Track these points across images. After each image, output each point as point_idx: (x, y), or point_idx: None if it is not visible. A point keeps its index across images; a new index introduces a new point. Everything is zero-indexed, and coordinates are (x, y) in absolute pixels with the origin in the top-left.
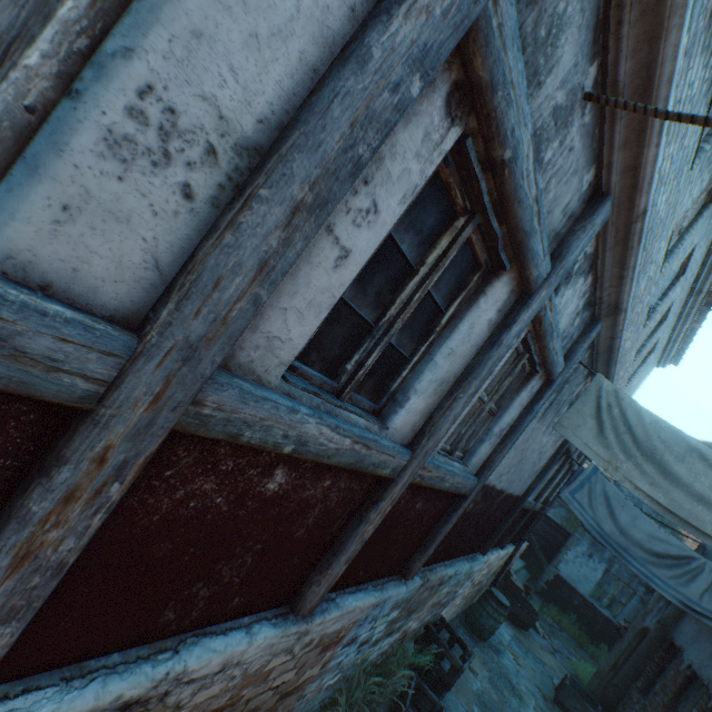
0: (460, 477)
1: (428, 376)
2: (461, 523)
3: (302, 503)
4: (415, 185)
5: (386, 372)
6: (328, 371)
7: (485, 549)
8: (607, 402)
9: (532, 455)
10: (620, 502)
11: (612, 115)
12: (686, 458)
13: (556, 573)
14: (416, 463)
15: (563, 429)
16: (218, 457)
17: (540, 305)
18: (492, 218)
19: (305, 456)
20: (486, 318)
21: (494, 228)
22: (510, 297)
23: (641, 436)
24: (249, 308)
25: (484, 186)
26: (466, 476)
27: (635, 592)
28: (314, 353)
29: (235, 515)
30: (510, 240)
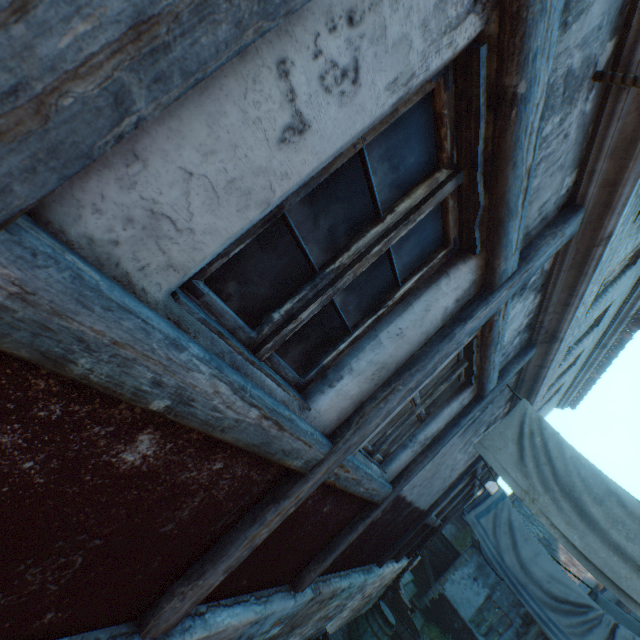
0: (376, 483)
1: (369, 355)
2: (365, 532)
3: (176, 488)
4: (412, 72)
5: (321, 339)
6: (249, 315)
7: (382, 560)
8: (531, 429)
9: (445, 470)
10: (524, 534)
11: (611, 112)
12: (605, 501)
13: (442, 592)
14: (335, 459)
15: (484, 449)
16: (32, 394)
17: (497, 306)
18: (479, 178)
19: (186, 421)
20: (443, 304)
21: (478, 192)
22: (470, 288)
23: (561, 470)
24: (104, 108)
25: (483, 127)
26: (383, 483)
27: (512, 623)
28: (232, 282)
29: (58, 493)
30: (488, 217)
